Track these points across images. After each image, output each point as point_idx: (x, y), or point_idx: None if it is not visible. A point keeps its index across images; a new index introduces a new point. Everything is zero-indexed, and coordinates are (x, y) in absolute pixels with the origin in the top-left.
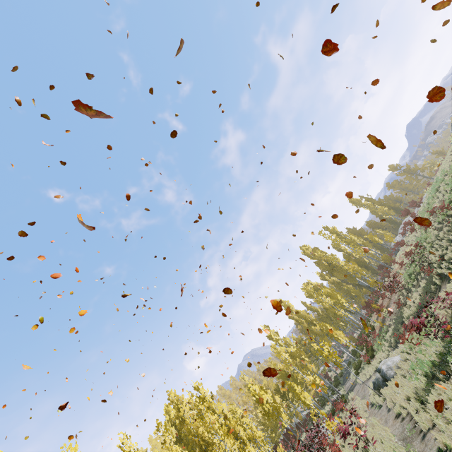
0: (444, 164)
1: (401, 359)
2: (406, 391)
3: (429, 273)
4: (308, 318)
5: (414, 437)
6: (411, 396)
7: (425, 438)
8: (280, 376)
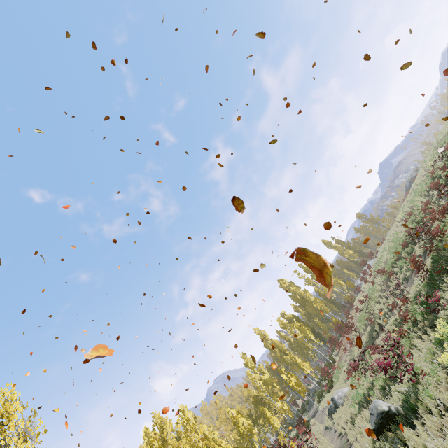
0: (391, 230)
1: (348, 390)
2: (346, 416)
3: (371, 322)
4: (281, 347)
5: None
6: (349, 419)
7: None
8: (253, 402)
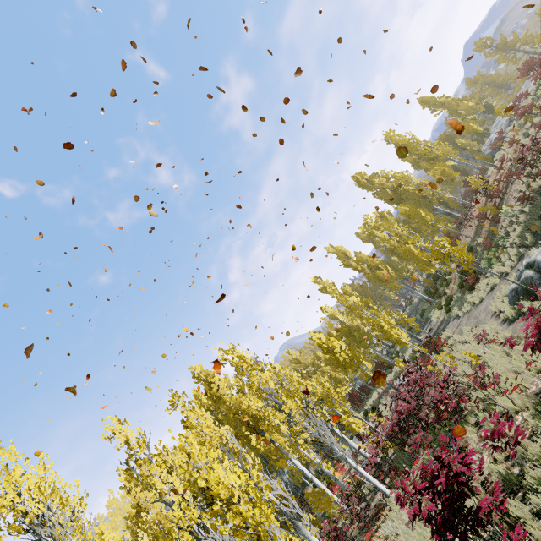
0: None
1: None
2: None
3: None
4: (372, 262)
5: None
6: None
7: None
8: (340, 334)
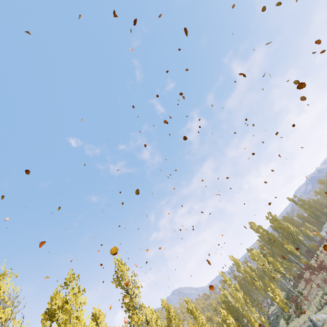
0: None
1: (326, 316)
2: None
3: None
4: (252, 274)
5: None
6: None
7: None
8: (229, 310)
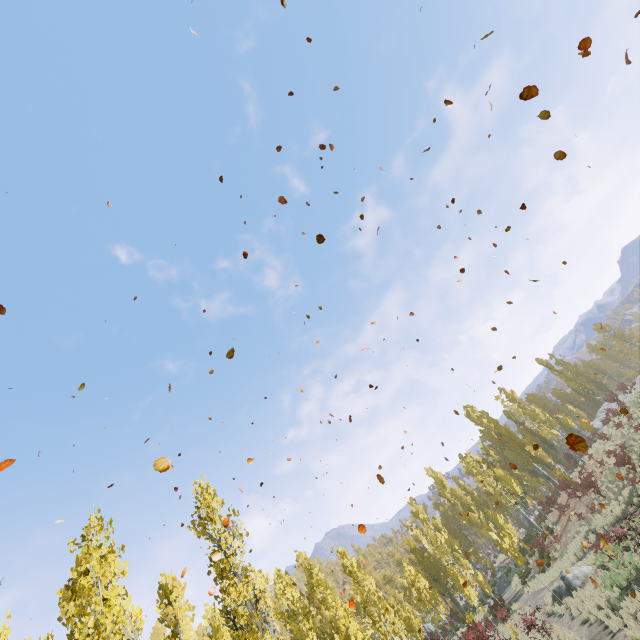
0: None
1: (590, 570)
2: (596, 599)
3: (634, 483)
4: (465, 500)
5: (602, 637)
6: (601, 605)
7: (614, 637)
8: (422, 565)
